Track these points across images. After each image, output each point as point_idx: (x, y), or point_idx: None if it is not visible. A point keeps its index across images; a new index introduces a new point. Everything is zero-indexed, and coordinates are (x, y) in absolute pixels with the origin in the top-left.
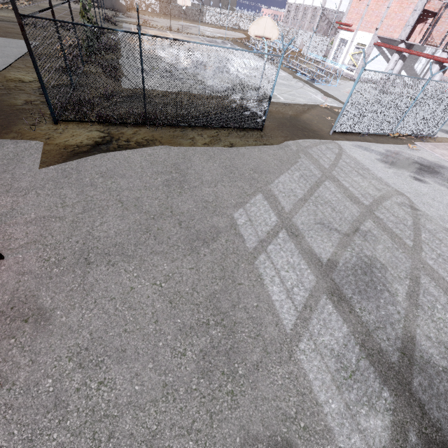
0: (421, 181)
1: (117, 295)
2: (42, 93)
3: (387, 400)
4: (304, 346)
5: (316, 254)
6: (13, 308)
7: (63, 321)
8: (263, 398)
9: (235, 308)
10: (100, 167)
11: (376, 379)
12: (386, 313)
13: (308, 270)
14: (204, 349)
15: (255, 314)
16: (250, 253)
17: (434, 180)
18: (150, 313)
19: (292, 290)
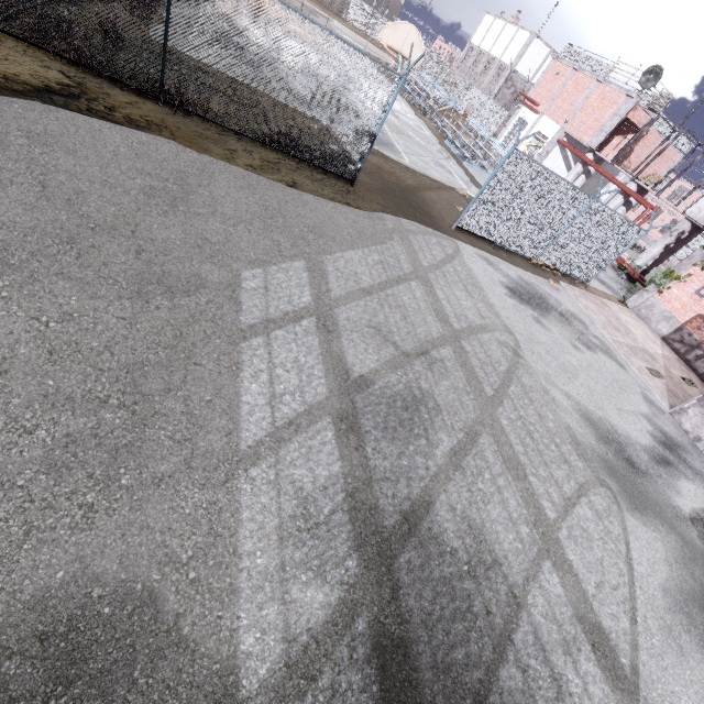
0: (544, 327)
1: None
2: None
3: (349, 570)
4: (258, 474)
5: (346, 363)
6: None
7: None
8: (144, 526)
9: (169, 393)
10: (33, 123)
11: (348, 542)
12: (409, 465)
13: (322, 379)
14: (74, 434)
15: (200, 411)
16: (241, 329)
17: (561, 332)
18: None
19: (281, 396)
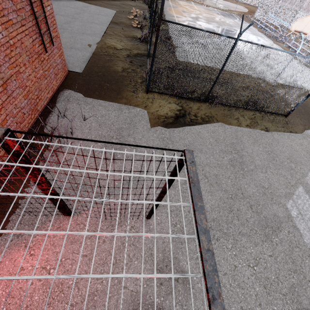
0: None
1: (227, 271)
2: (130, 61)
3: None
4: None
5: None
6: (167, 266)
7: (199, 287)
8: None
9: None
10: (184, 140)
11: None
12: None
13: None
14: None
15: None
16: (309, 249)
17: None
18: (253, 294)
19: None
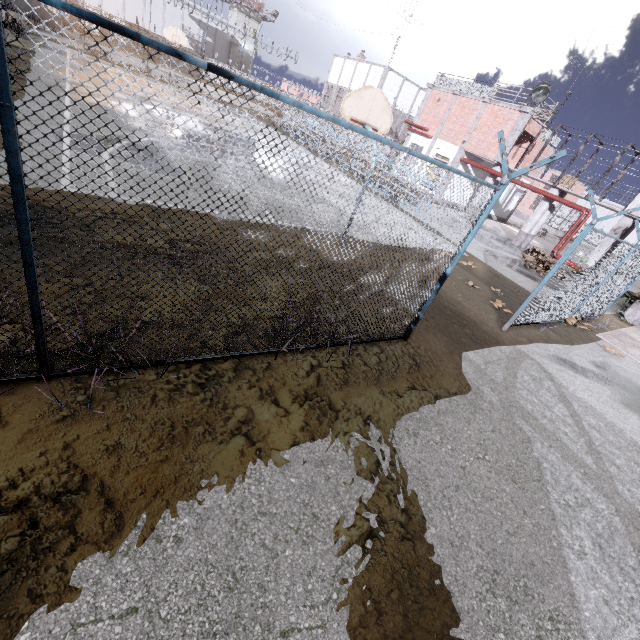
0: None
1: None
2: None
3: None
4: None
5: None
6: None
7: None
8: None
9: None
10: None
11: None
12: None
13: None
14: None
15: None
16: None
17: None
18: None
19: None
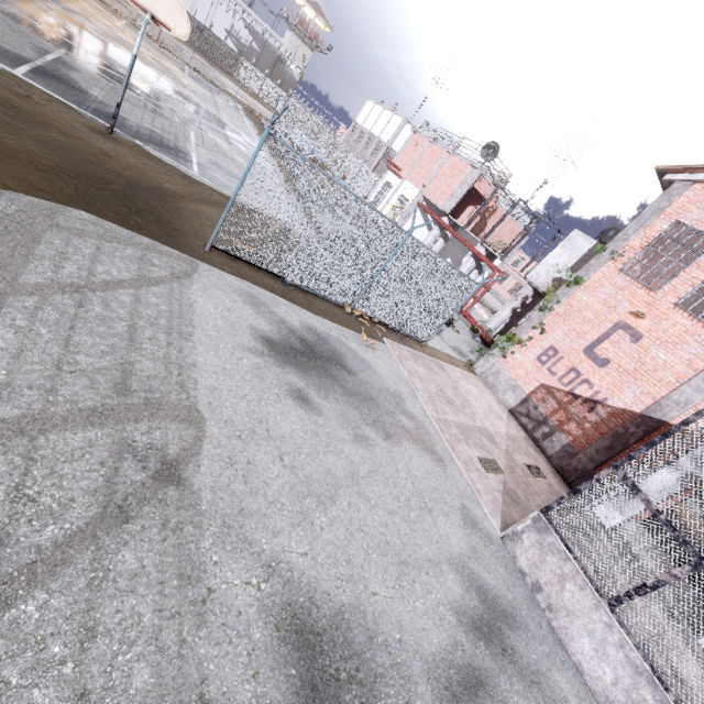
0: (307, 405)
1: None
2: None
3: None
4: None
5: None
6: None
7: None
8: None
9: None
10: None
11: None
12: None
13: None
14: None
15: None
16: None
17: (341, 412)
18: None
19: None
